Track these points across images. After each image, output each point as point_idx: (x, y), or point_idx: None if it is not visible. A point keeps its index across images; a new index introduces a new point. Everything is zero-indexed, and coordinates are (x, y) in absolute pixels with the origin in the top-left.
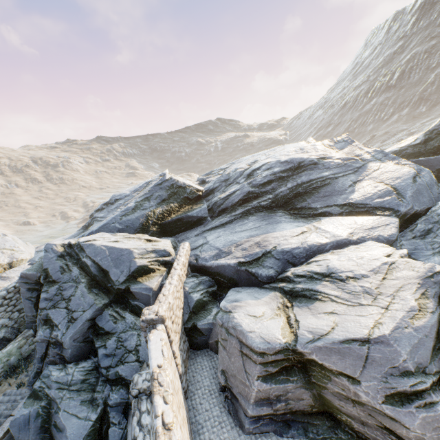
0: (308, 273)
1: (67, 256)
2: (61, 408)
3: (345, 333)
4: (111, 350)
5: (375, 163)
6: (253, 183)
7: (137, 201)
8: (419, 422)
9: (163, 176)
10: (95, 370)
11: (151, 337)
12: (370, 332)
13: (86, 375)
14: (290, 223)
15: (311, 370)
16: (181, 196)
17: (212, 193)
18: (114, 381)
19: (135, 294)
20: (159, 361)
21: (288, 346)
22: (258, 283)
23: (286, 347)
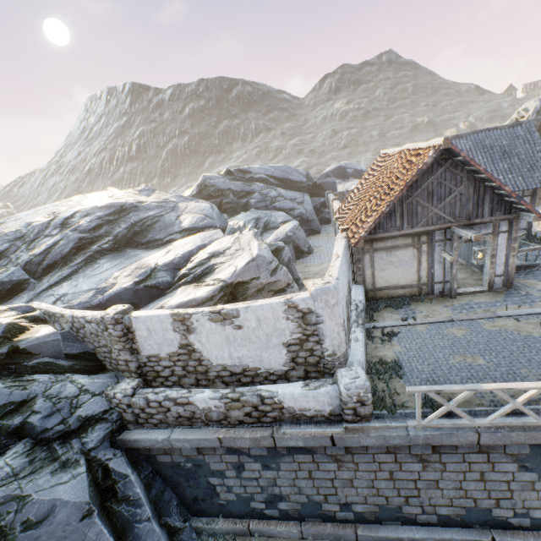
0: (199, 263)
1: None
2: (30, 494)
3: (244, 263)
4: (49, 410)
5: (183, 203)
6: (80, 229)
7: None
8: (282, 275)
9: None
10: (36, 447)
11: (139, 315)
12: (252, 256)
13: (29, 456)
14: (150, 252)
15: (238, 293)
16: None
17: (4, 257)
18: (80, 430)
19: (32, 349)
20: (168, 310)
21: (223, 285)
22: (161, 292)
23: (222, 286)
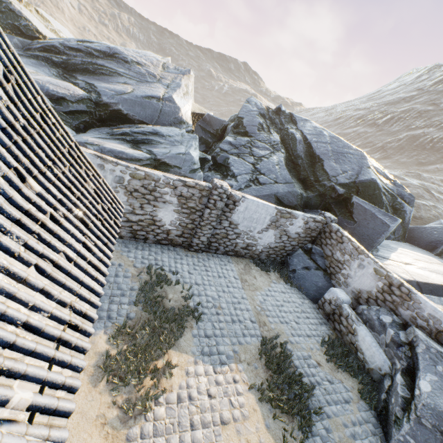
0: None
1: None
2: None
3: None
4: None
5: (160, 85)
6: (64, 43)
7: None
8: None
9: None
10: None
11: None
12: None
13: None
14: (39, 70)
15: None
16: (10, 21)
17: None
18: None
19: None
20: None
21: None
22: None
23: None
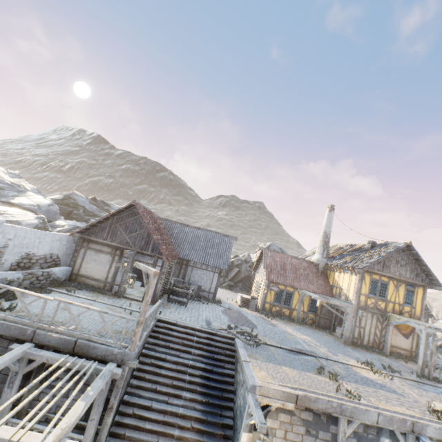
0: None
1: None
2: None
3: None
4: None
5: (33, 193)
6: None
7: None
8: None
9: None
10: None
11: None
12: (13, 219)
13: None
14: None
15: None
16: None
17: None
18: None
19: None
20: None
21: None
22: None
23: None
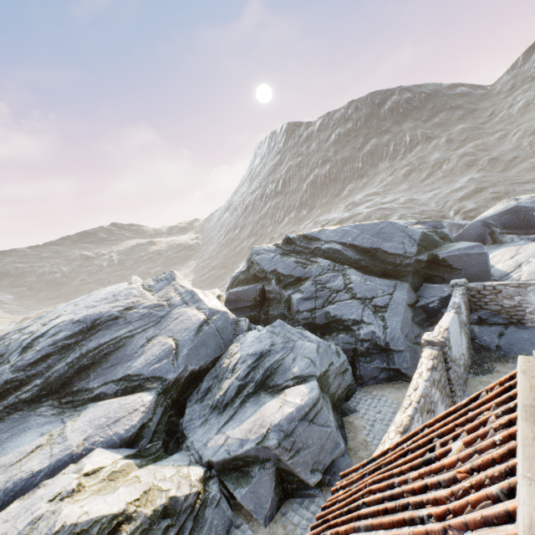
0: None
1: None
2: None
3: None
4: None
5: (179, 308)
6: (18, 365)
7: None
8: None
9: None
10: None
11: None
12: None
13: None
14: (39, 429)
15: None
16: None
17: None
18: None
19: None
20: None
21: None
22: None
23: None
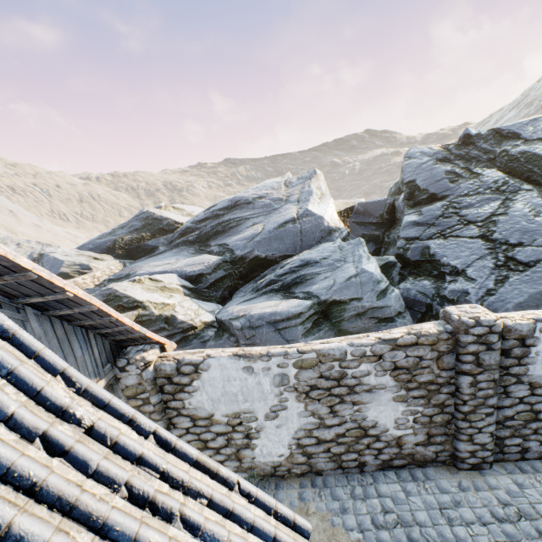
0: None
1: (37, 261)
2: None
3: None
4: None
5: (289, 205)
6: (194, 220)
7: (114, 228)
8: None
9: (157, 208)
10: None
11: None
12: None
13: None
14: (179, 257)
15: None
16: (156, 227)
17: None
18: None
19: None
20: None
21: None
22: None
23: None
